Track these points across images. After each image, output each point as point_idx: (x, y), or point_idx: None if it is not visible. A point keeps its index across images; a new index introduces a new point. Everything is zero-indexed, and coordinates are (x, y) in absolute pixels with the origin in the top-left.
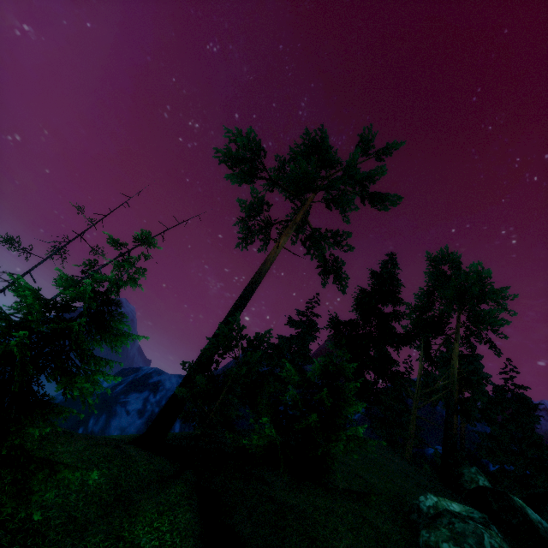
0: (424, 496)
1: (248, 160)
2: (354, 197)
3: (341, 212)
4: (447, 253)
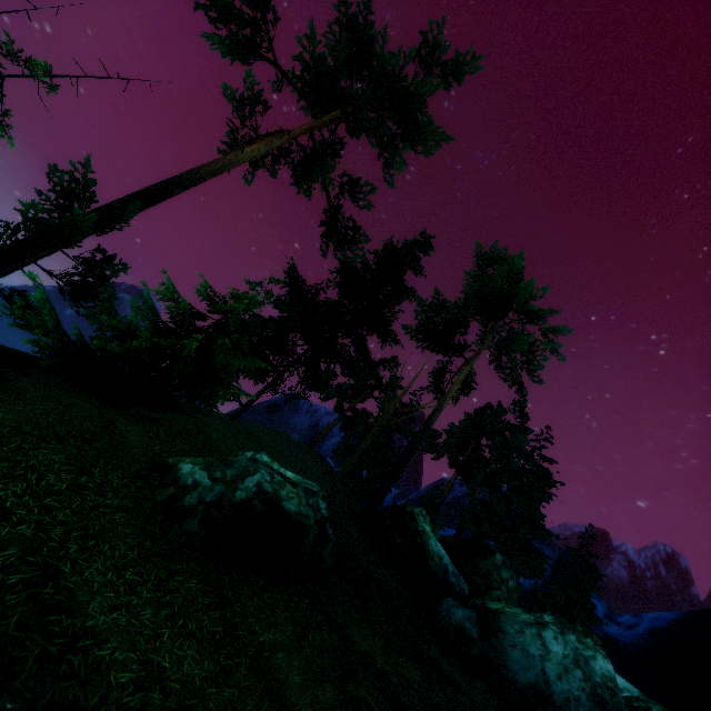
0: (255, 453)
1: (246, 19)
2: (407, 148)
3: (384, 166)
4: (505, 255)
